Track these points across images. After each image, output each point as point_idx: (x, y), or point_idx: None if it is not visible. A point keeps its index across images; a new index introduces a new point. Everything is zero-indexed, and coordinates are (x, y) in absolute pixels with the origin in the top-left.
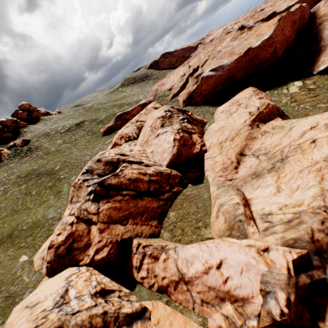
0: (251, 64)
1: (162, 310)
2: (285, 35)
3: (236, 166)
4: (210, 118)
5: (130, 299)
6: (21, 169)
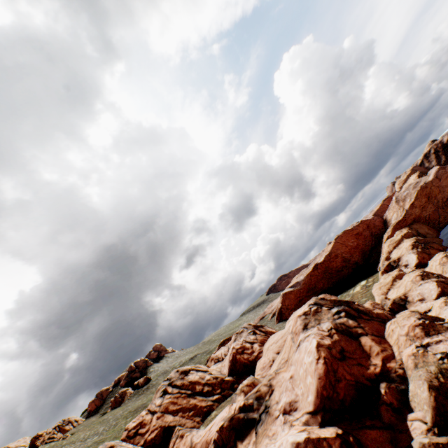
0: (329, 274)
1: None
2: (350, 245)
3: (271, 363)
4: None
5: None
6: (134, 405)
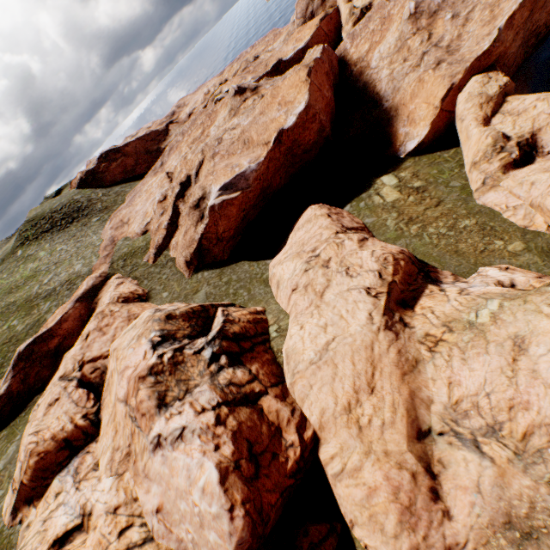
0: (291, 157)
1: None
2: (326, 97)
3: (430, 486)
4: (267, 295)
5: None
6: None
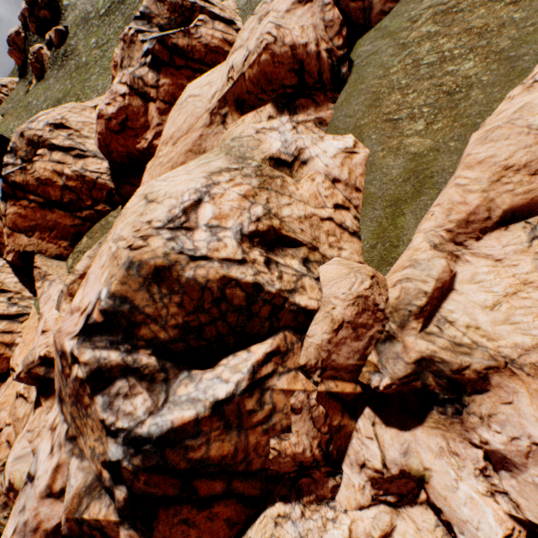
0: None
1: (33, 322)
2: None
3: None
4: None
5: (20, 303)
6: (53, 95)
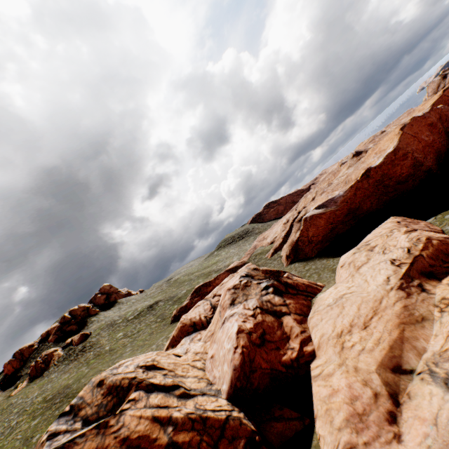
0: (383, 187)
1: None
2: (424, 140)
3: (389, 409)
4: (330, 278)
5: None
6: (55, 384)
